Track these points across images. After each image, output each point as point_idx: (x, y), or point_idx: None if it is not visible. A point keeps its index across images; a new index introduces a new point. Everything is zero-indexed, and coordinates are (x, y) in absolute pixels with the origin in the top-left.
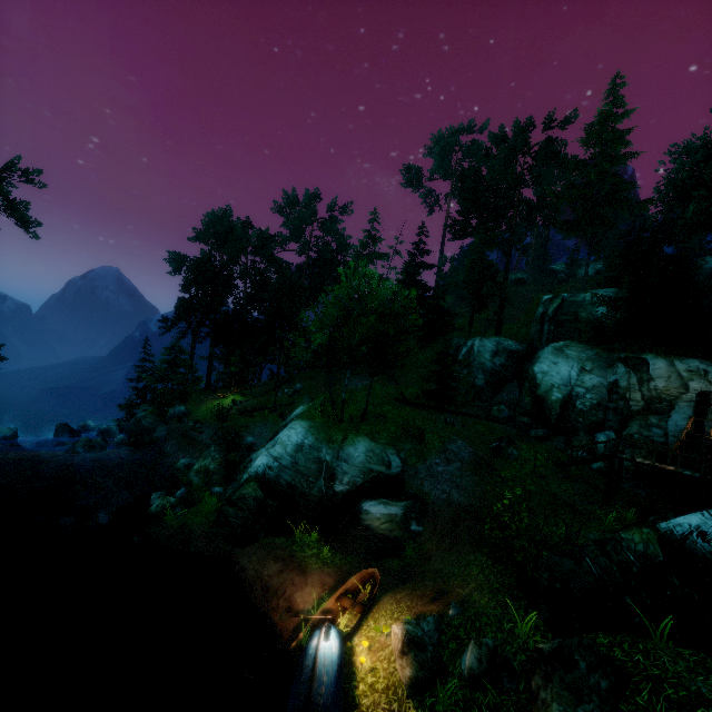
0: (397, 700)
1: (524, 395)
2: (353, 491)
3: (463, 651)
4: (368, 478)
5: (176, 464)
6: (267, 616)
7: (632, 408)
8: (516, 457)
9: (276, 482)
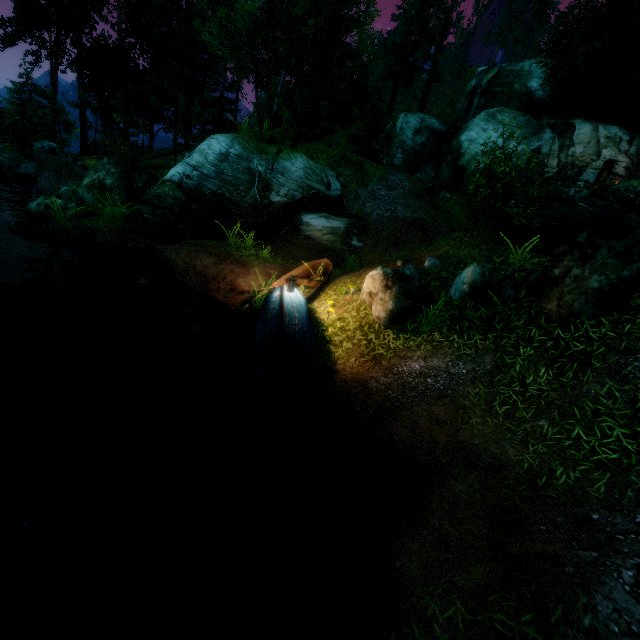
0: (374, 332)
1: (445, 167)
2: (291, 204)
3: (448, 285)
4: (308, 194)
5: (57, 191)
6: (207, 296)
7: (545, 175)
8: (448, 200)
9: (198, 190)
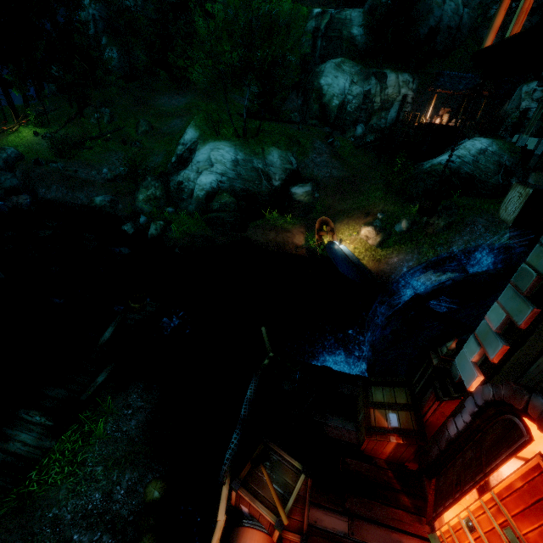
0: (373, 251)
1: (313, 103)
2: (283, 184)
3: (394, 226)
4: (287, 174)
5: (93, 203)
6: (289, 254)
7: (374, 108)
8: (340, 147)
9: (233, 190)
